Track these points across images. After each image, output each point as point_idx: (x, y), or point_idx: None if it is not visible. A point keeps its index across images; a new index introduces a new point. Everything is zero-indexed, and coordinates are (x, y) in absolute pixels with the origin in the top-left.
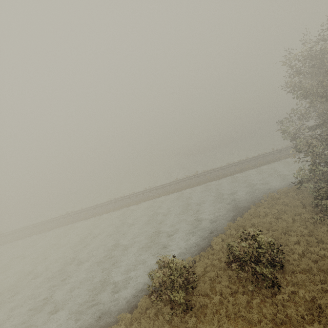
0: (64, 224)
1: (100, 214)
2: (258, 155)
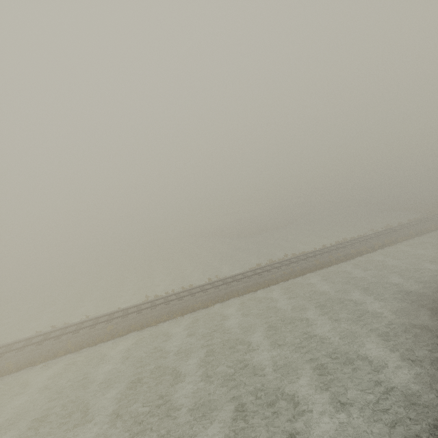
0: (61, 353)
1: (143, 327)
2: (357, 236)
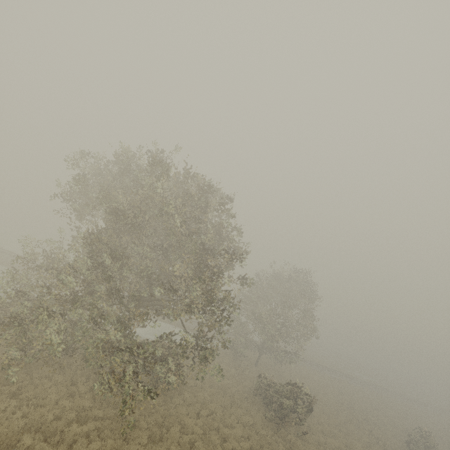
0: None
1: None
2: None
